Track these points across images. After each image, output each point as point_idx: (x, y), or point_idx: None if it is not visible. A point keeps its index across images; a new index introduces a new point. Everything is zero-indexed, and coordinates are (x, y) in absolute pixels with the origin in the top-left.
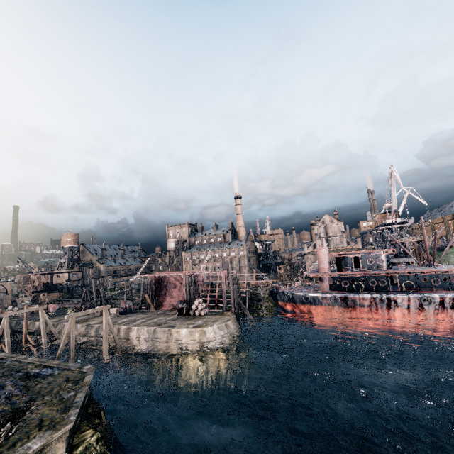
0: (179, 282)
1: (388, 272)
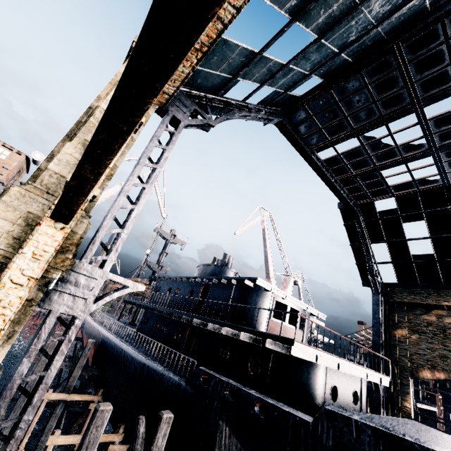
0: None
1: None
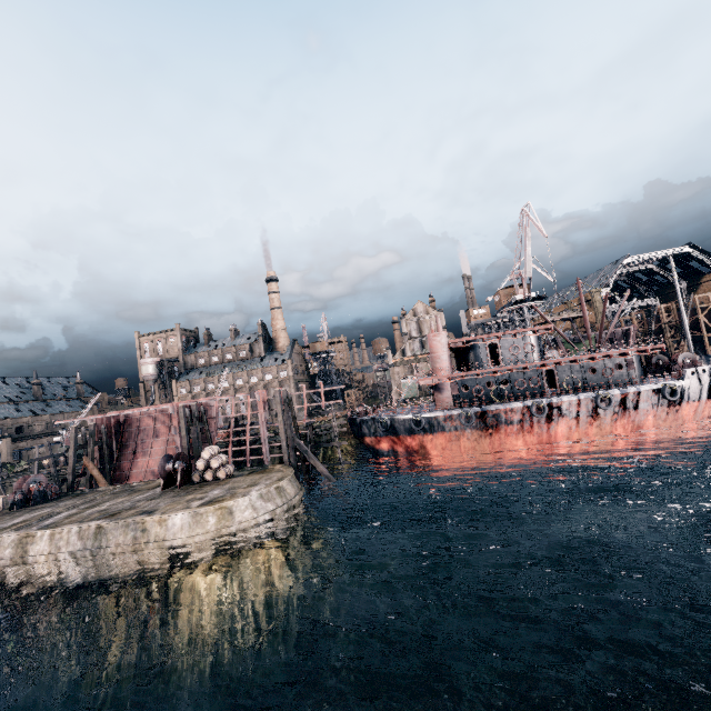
0: (164, 426)
1: (544, 364)
